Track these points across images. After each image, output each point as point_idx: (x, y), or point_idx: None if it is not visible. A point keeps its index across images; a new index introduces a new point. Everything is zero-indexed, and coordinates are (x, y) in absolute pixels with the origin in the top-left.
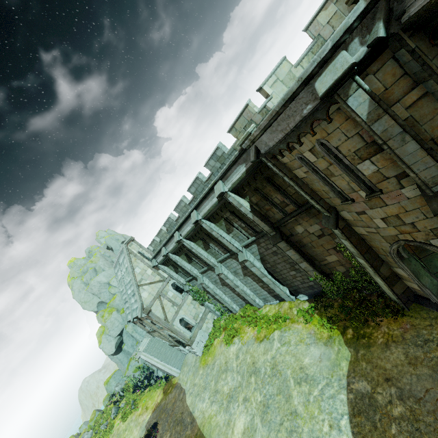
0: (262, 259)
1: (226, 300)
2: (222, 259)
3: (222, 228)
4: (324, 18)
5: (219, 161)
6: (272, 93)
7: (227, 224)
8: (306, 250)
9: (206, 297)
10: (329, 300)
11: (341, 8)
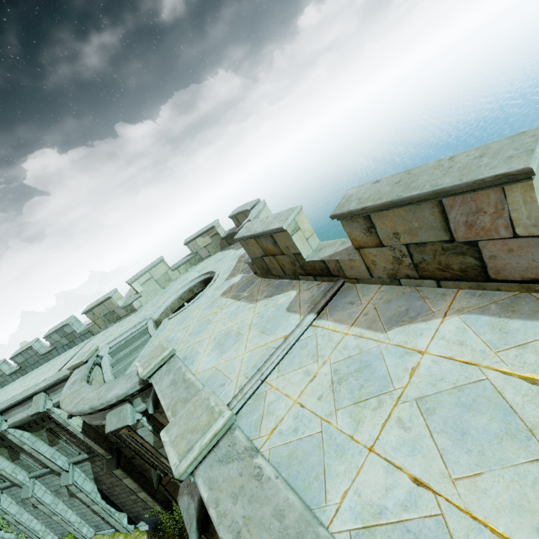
0: (97, 479)
1: (38, 529)
2: (39, 474)
3: (42, 439)
4: (202, 242)
5: (67, 337)
6: (142, 291)
7: (51, 435)
8: (149, 475)
9: (2, 523)
10: (168, 534)
11: (215, 242)
